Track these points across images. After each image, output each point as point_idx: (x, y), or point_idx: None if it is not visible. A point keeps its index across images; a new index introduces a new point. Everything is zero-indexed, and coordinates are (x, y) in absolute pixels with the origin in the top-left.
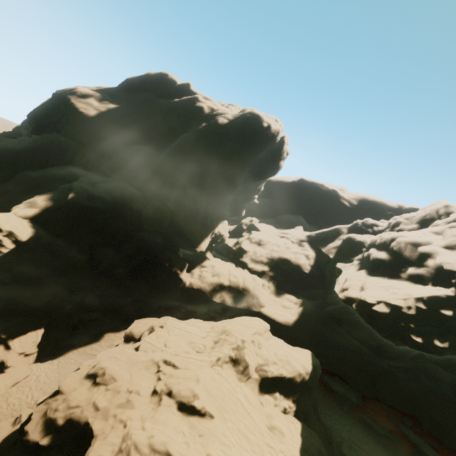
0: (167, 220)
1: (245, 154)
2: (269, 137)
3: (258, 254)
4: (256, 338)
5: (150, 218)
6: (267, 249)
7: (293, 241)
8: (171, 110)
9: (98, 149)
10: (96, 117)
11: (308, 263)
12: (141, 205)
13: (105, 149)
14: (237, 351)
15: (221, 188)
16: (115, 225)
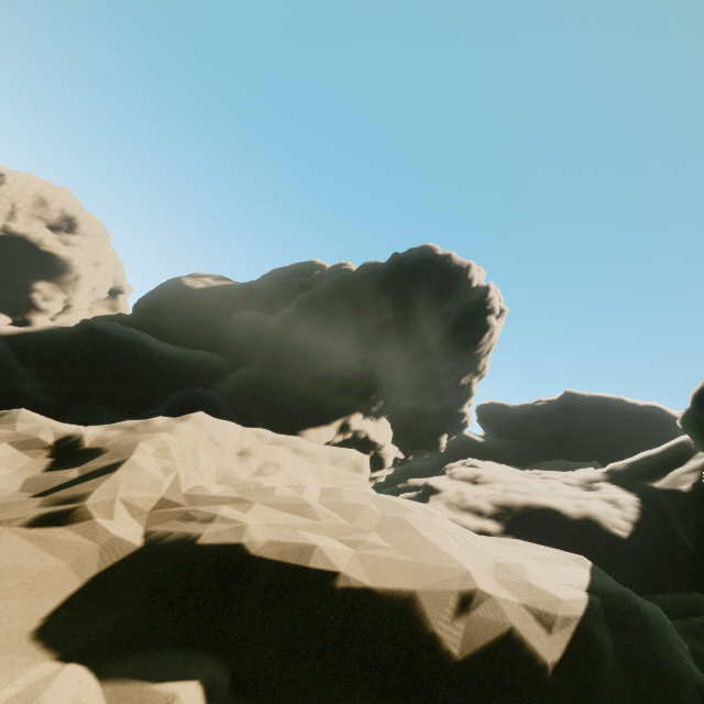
0: (250, 389)
1: (405, 287)
2: (451, 269)
3: (469, 493)
4: (272, 450)
5: (223, 388)
6: (493, 487)
7: (566, 483)
8: (308, 281)
9: (193, 325)
10: (203, 289)
11: (618, 515)
12: (218, 374)
13: (201, 323)
14: (122, 433)
15: (367, 346)
16: (148, 380)
